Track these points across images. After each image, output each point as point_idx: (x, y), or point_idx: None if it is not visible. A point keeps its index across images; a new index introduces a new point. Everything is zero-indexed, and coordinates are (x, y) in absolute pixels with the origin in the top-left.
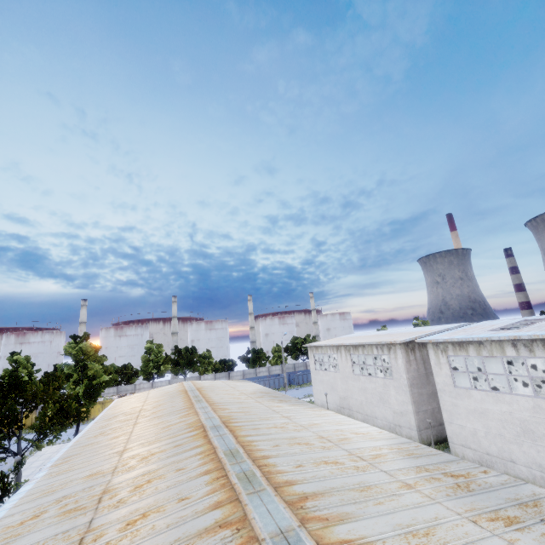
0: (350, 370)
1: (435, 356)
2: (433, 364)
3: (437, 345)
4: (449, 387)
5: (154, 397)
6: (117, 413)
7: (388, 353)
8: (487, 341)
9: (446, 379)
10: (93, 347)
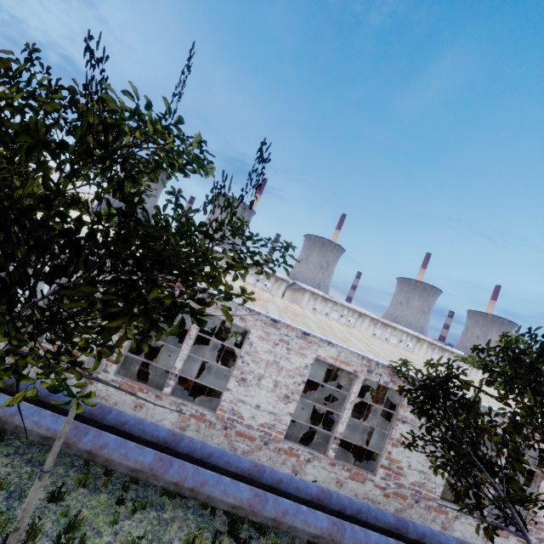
0: None
1: (308, 299)
2: (304, 302)
3: (313, 294)
4: None
5: None
6: None
7: (274, 283)
8: (339, 304)
9: None
10: None
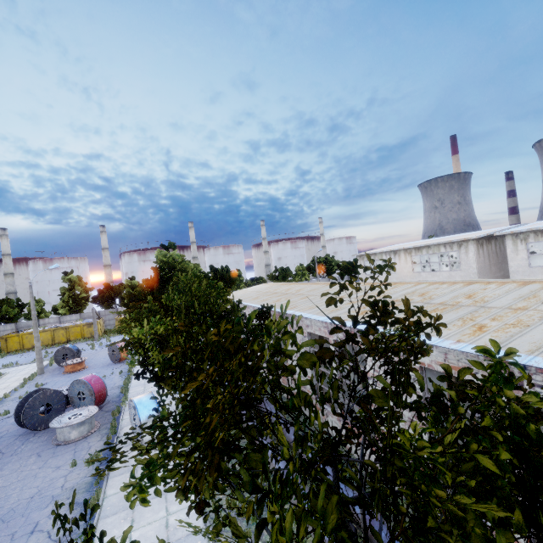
0: (409, 270)
1: (513, 245)
2: (509, 252)
3: (517, 235)
4: (523, 268)
5: (262, 290)
6: (250, 297)
7: (458, 250)
8: None
9: (521, 262)
10: (179, 256)
